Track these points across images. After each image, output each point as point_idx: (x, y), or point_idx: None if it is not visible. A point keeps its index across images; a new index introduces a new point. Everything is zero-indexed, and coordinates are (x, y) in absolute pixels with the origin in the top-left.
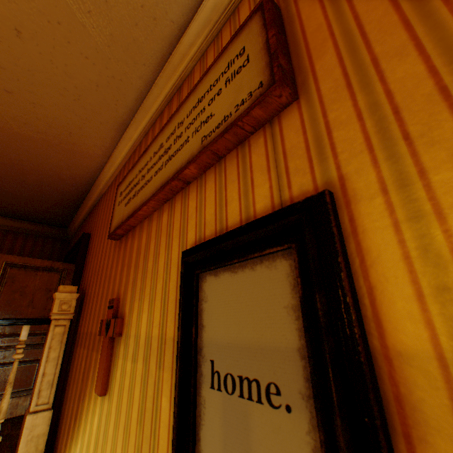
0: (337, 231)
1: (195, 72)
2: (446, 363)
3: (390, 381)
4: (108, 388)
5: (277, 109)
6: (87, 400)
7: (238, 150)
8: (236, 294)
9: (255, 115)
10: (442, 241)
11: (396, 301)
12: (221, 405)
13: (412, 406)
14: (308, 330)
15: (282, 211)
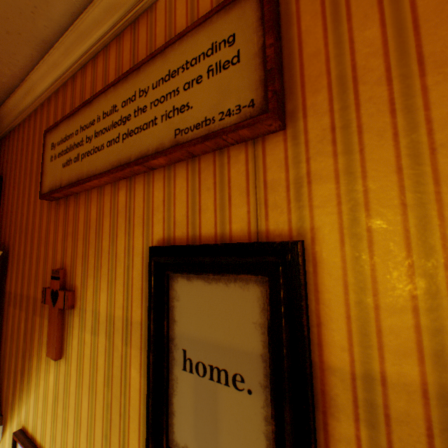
0: (304, 277)
1: (158, 11)
2: (355, 377)
3: (320, 382)
4: (63, 353)
5: (263, 133)
6: (36, 360)
7: (215, 155)
8: (209, 302)
9: (242, 133)
10: (371, 304)
11: (335, 335)
12: (193, 383)
13: (330, 397)
14: (272, 345)
15: (260, 245)
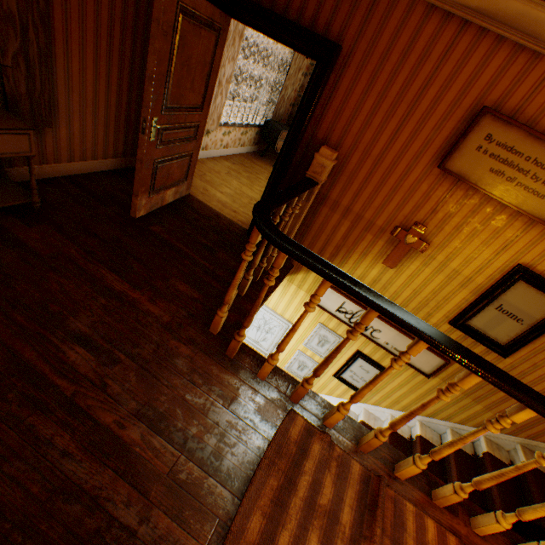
0: None
1: None
2: None
3: None
4: (395, 267)
5: None
6: (356, 256)
7: None
8: (530, 298)
9: None
10: None
11: None
12: (495, 313)
13: None
14: (544, 320)
15: None
